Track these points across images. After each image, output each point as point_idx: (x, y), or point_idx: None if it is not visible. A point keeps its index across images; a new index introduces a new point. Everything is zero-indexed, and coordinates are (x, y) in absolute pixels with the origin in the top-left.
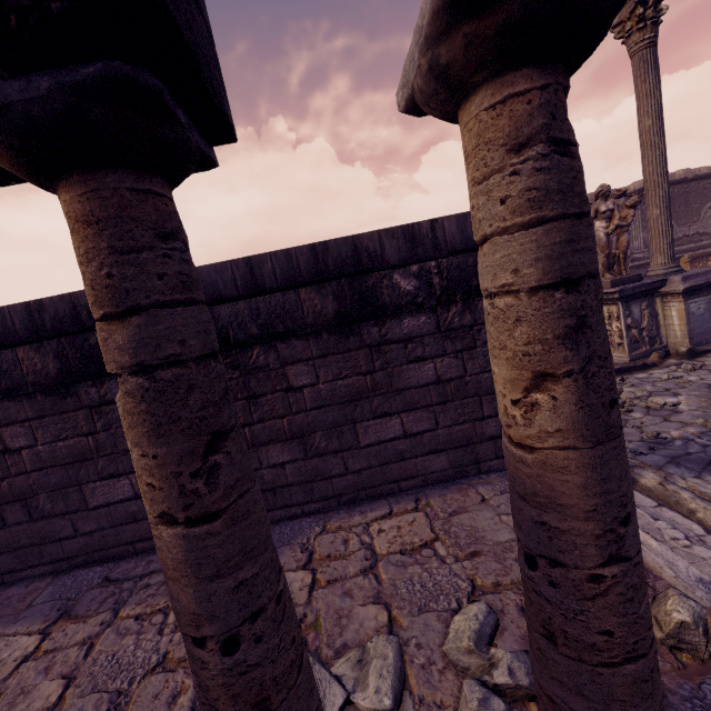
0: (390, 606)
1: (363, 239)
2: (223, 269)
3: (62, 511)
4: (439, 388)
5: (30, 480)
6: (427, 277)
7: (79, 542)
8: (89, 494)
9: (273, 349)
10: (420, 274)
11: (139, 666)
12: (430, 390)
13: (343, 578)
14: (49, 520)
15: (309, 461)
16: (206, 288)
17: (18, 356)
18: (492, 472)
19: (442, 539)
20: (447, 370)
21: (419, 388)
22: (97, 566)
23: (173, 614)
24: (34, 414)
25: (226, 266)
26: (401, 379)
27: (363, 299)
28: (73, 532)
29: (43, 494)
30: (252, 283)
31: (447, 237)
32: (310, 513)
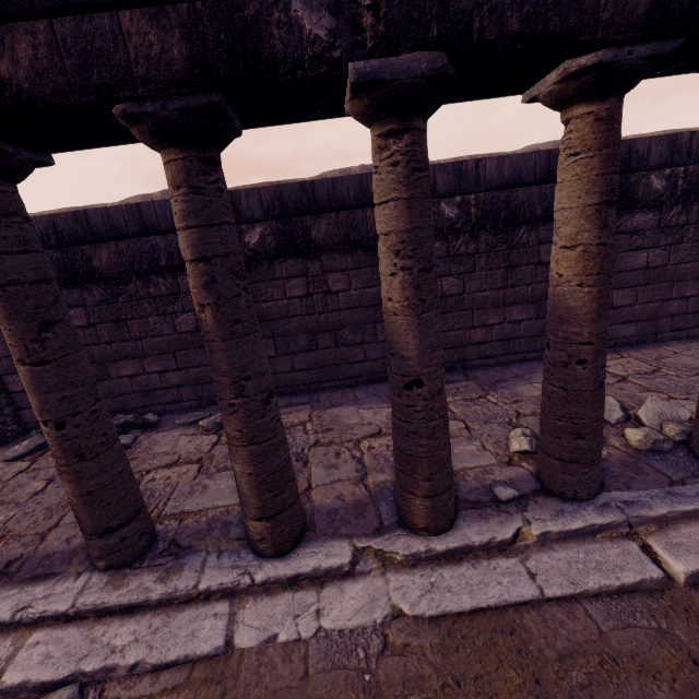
0: (662, 392)
1: (637, 143)
2: (529, 158)
3: (359, 342)
4: (645, 273)
5: (340, 316)
6: (674, 179)
7: (366, 366)
8: (380, 331)
9: (535, 230)
10: (670, 177)
11: (504, 415)
12: (639, 274)
13: (608, 384)
14: (348, 347)
15: (538, 321)
16: (512, 173)
17: (366, 215)
18: (664, 341)
19: (665, 368)
20: (655, 259)
21: (631, 271)
22: (379, 383)
23: (493, 399)
24: (353, 266)
25: (531, 156)
26: (620, 263)
27: (623, 193)
28: (363, 358)
29: (348, 328)
30: (547, 172)
31: (698, 147)
32: (530, 360)
